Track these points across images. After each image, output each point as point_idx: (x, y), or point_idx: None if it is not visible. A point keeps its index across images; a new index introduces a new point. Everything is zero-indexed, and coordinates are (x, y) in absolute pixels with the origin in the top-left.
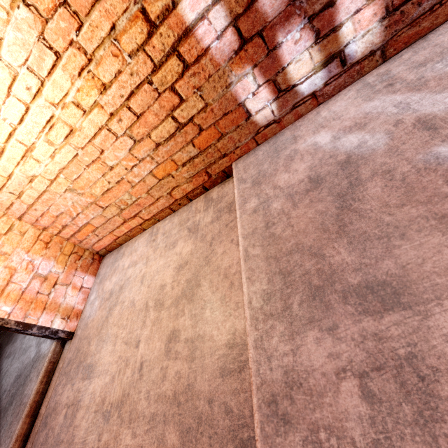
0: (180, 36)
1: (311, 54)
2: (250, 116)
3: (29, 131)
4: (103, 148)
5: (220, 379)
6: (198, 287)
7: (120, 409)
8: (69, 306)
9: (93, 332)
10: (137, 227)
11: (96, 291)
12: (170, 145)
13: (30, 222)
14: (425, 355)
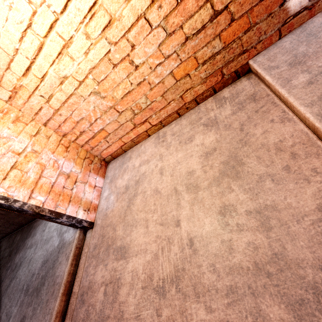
0: None
1: None
2: (284, 2)
3: (69, 22)
4: (134, 43)
5: None
6: (242, 165)
7: (177, 283)
8: (88, 200)
9: (116, 220)
10: (143, 133)
11: (108, 189)
12: (197, 40)
13: (53, 128)
14: None
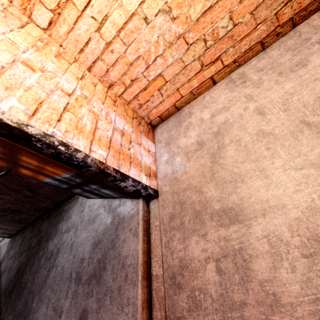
0: None
1: None
2: None
3: None
4: None
5: None
6: None
7: None
8: (146, 165)
9: (198, 181)
10: (209, 79)
11: (166, 152)
12: None
13: (98, 75)
14: None
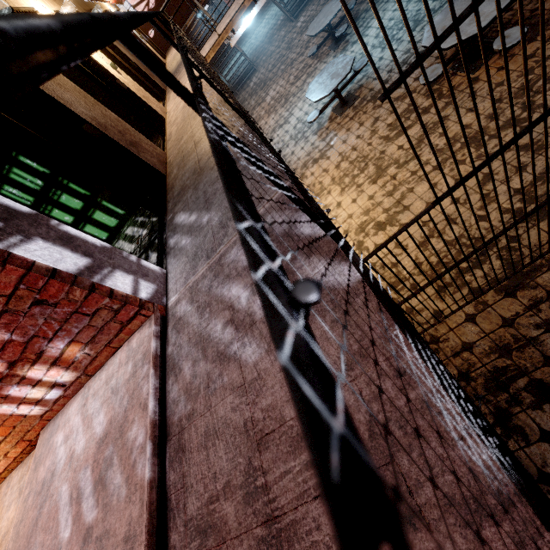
0: None
1: (37, 389)
2: (26, 415)
3: None
4: None
5: None
6: None
7: None
8: None
9: None
10: None
11: None
12: None
13: None
14: None
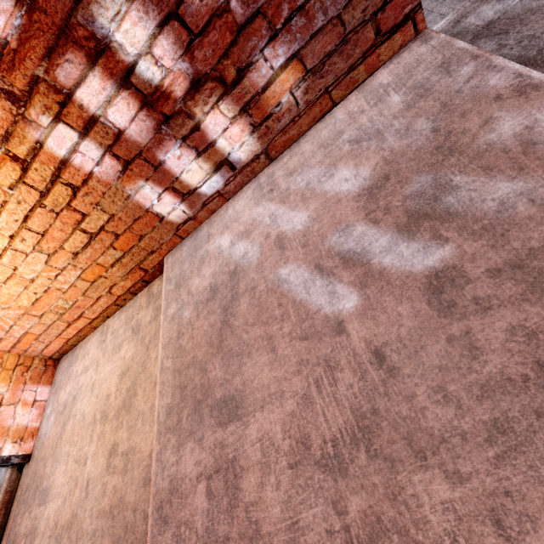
0: (58, 167)
1: (199, 164)
2: (163, 217)
3: None
4: (15, 265)
5: (143, 488)
6: (135, 396)
7: (70, 530)
8: (21, 426)
9: (48, 452)
10: (86, 326)
11: (52, 403)
12: (90, 252)
13: None
14: (240, 458)
